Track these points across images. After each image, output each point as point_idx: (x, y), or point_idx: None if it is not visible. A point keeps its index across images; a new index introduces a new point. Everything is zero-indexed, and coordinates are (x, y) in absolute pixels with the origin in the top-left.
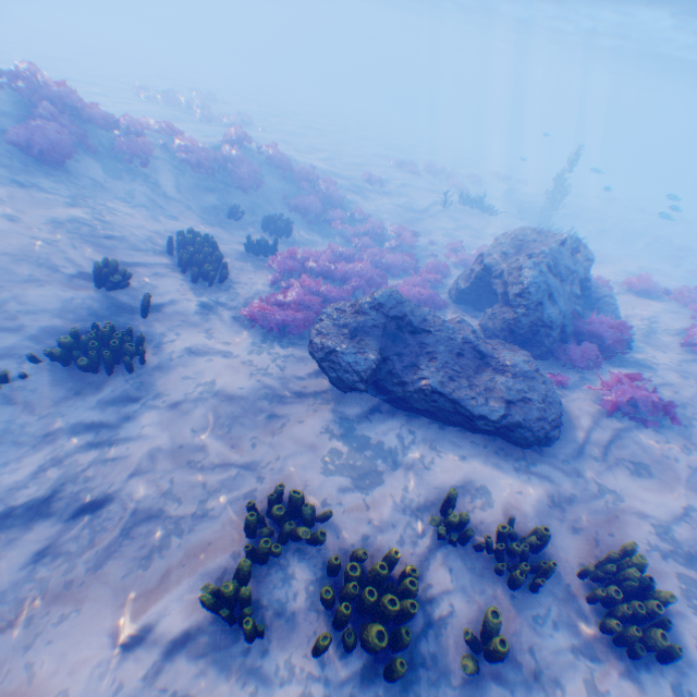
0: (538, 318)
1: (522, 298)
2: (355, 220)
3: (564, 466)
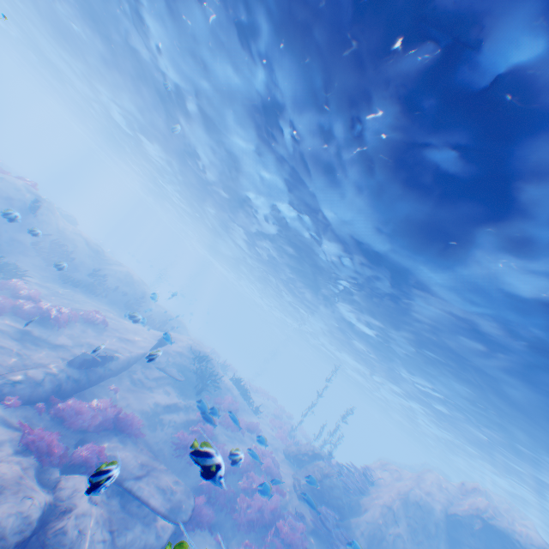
0: None
1: None
2: None
3: None
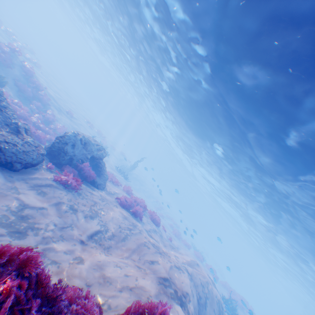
0: (64, 148)
1: (62, 138)
2: (47, 113)
3: (9, 177)
